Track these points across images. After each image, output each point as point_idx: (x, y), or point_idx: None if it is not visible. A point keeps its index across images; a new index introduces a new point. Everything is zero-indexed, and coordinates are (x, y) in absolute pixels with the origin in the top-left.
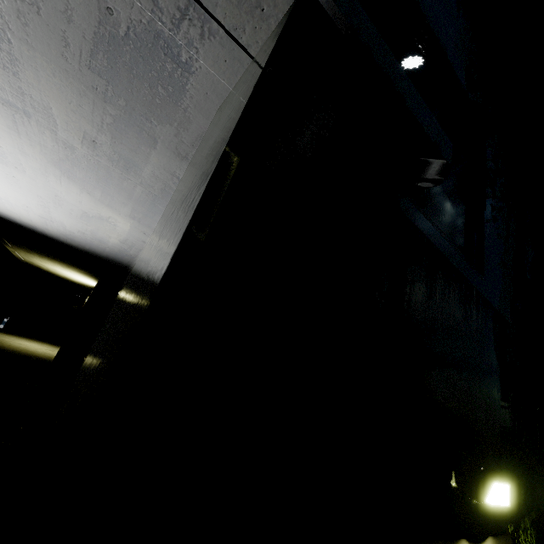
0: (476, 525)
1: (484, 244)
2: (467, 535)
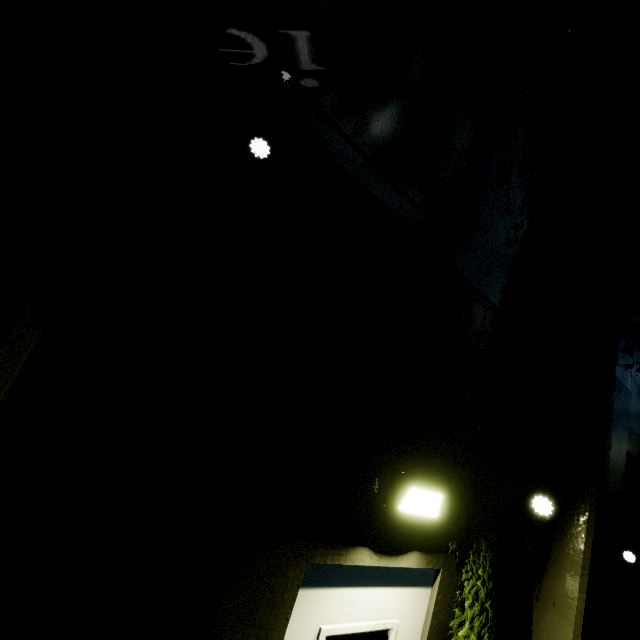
0: (392, 536)
1: (479, 211)
2: (373, 544)
